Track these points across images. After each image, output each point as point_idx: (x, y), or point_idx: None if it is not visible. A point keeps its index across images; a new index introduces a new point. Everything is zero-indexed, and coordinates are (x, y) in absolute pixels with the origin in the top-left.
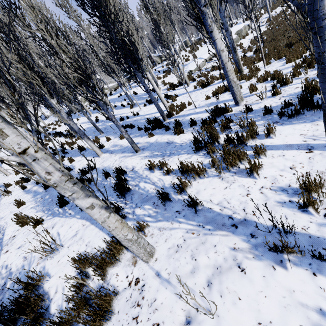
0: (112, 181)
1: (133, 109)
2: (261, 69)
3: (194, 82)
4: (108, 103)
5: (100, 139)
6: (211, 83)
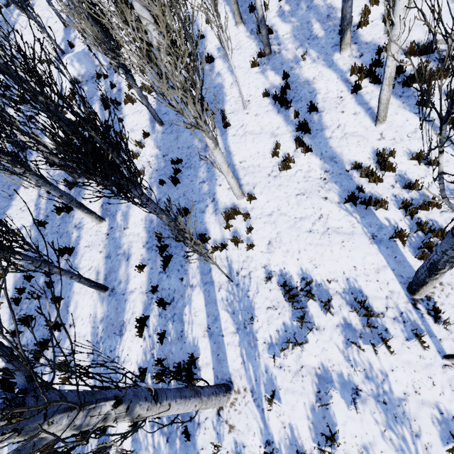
0: (53, 319)
1: (250, 79)
2: (442, 343)
3: (413, 111)
4: (232, 4)
5: (145, 146)
6: (376, 205)
